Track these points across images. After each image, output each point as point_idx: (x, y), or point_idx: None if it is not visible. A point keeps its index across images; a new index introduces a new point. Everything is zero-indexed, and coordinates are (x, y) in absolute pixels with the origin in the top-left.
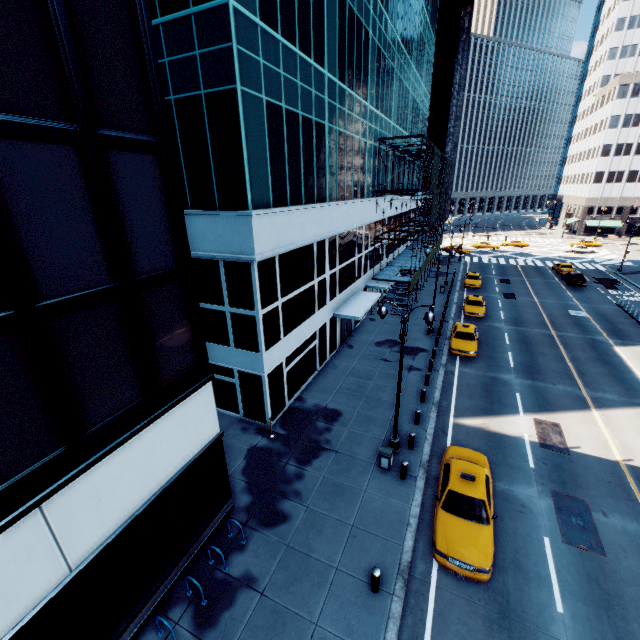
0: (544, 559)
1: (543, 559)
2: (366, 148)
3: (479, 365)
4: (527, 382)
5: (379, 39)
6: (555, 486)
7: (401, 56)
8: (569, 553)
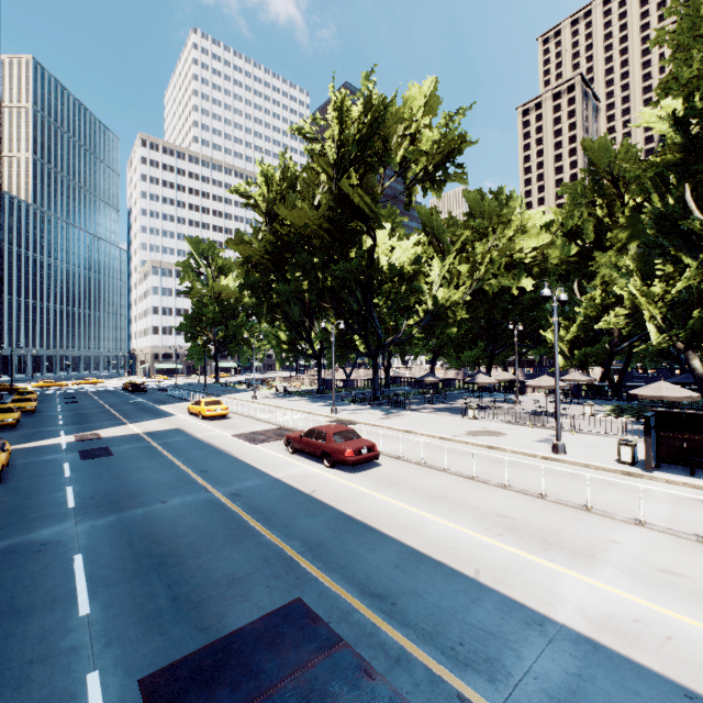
0: (62, 468)
1: (61, 468)
2: None
3: (21, 429)
4: (75, 426)
5: None
6: (84, 449)
7: None
8: (85, 462)
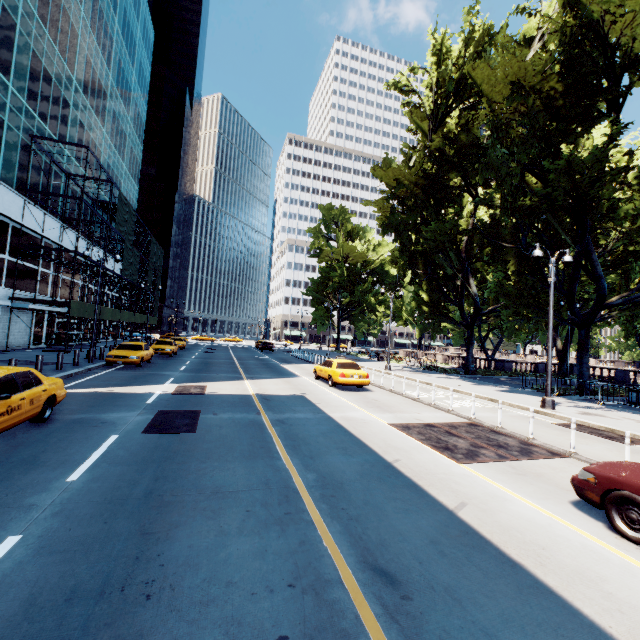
0: (94, 448)
1: (92, 448)
2: (4, 127)
3: (141, 369)
4: (190, 374)
5: (38, 49)
6: (168, 408)
7: (84, 106)
8: (143, 438)
